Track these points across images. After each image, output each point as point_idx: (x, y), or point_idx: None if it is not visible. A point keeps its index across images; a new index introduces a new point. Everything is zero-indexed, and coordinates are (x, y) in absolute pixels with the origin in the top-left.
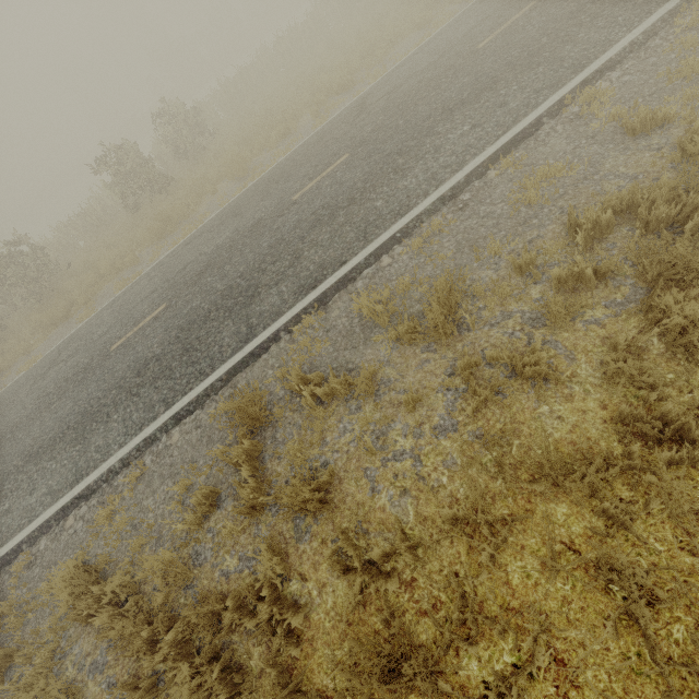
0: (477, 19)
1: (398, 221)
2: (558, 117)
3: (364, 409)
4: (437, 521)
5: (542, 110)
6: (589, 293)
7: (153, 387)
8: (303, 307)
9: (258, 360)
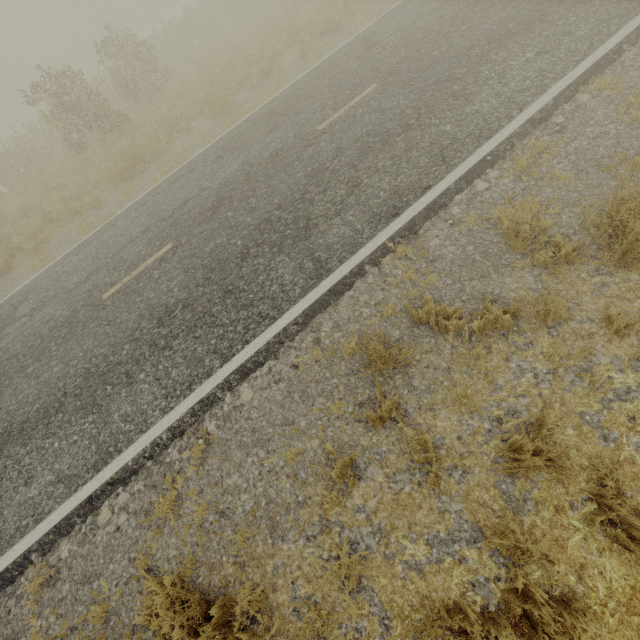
0: None
1: (483, 143)
2: (638, 45)
3: (541, 343)
4: None
5: (621, 37)
6: None
7: (191, 337)
8: (388, 236)
9: (341, 299)
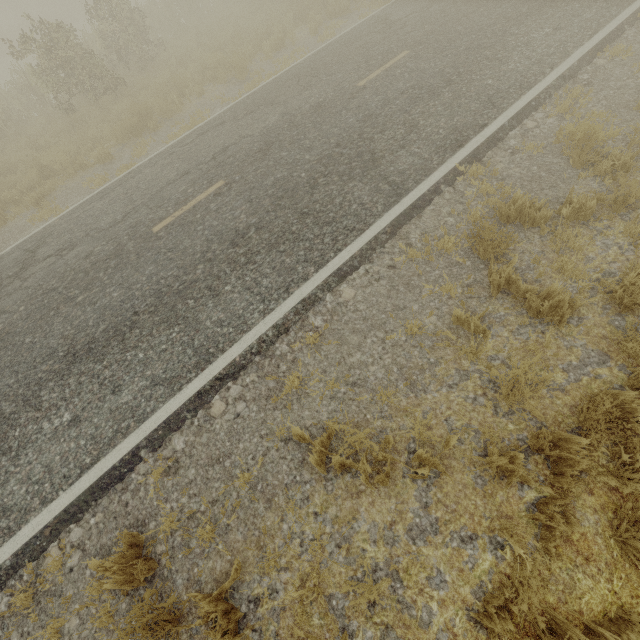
0: None
1: (526, 92)
2: (635, 26)
3: (619, 225)
4: None
5: (622, 19)
6: None
7: (275, 251)
8: (458, 162)
9: (423, 213)
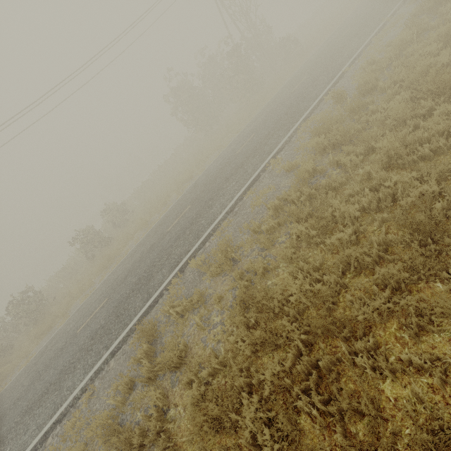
0: (236, 143)
1: (210, 226)
2: (266, 171)
3: (200, 311)
4: (234, 349)
5: (259, 171)
6: (276, 232)
7: (100, 342)
8: (172, 276)
9: (153, 309)
